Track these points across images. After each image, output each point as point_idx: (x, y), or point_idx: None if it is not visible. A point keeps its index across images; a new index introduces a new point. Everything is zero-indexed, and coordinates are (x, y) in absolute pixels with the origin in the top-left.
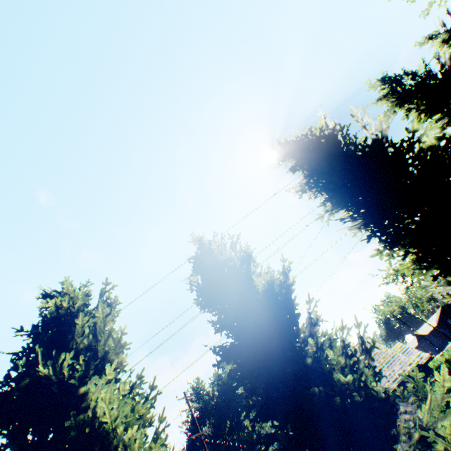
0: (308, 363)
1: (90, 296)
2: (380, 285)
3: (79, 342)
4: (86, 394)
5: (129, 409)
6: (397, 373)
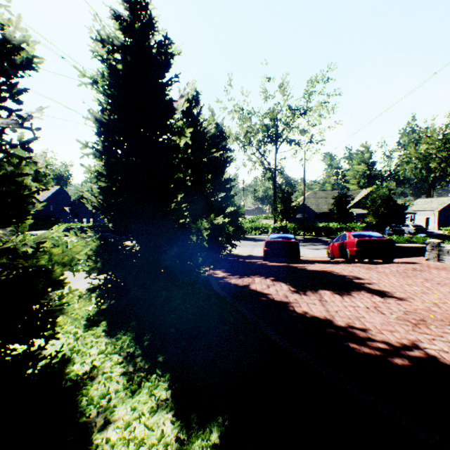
0: None
1: None
2: None
3: None
4: None
5: None
6: None
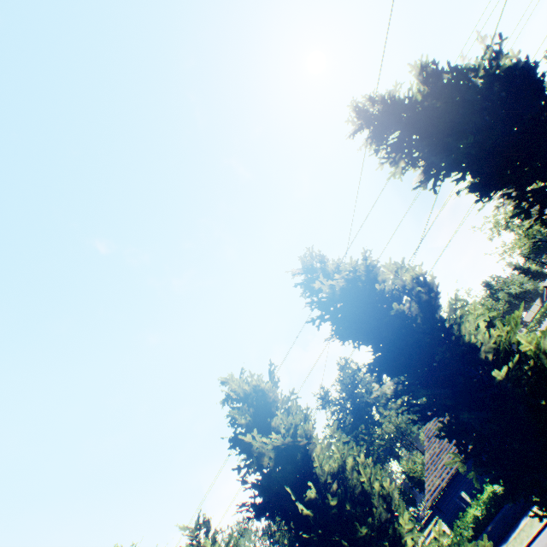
0: None
1: None
2: (491, 237)
3: None
4: None
5: None
6: None
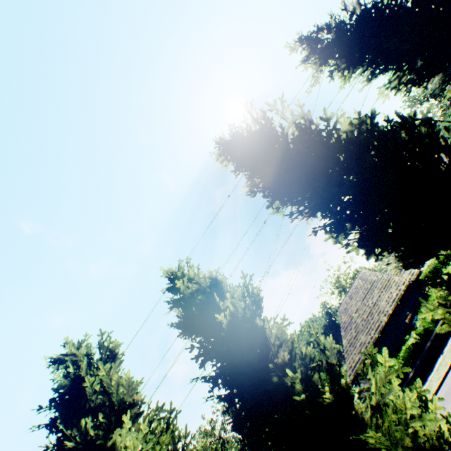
0: (276, 382)
1: (91, 353)
2: None
3: (95, 399)
4: (114, 446)
5: (151, 450)
6: (358, 352)
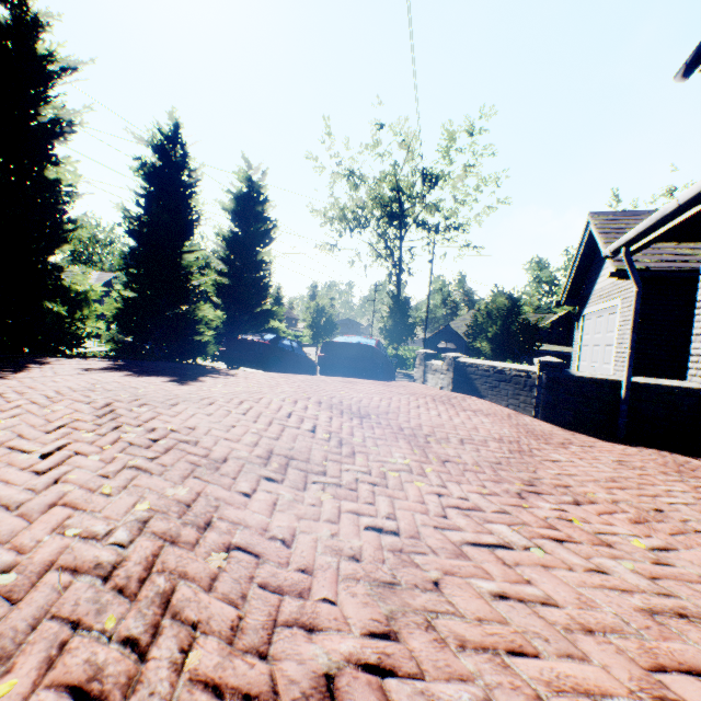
0: None
1: None
2: None
3: None
4: None
5: None
6: None
